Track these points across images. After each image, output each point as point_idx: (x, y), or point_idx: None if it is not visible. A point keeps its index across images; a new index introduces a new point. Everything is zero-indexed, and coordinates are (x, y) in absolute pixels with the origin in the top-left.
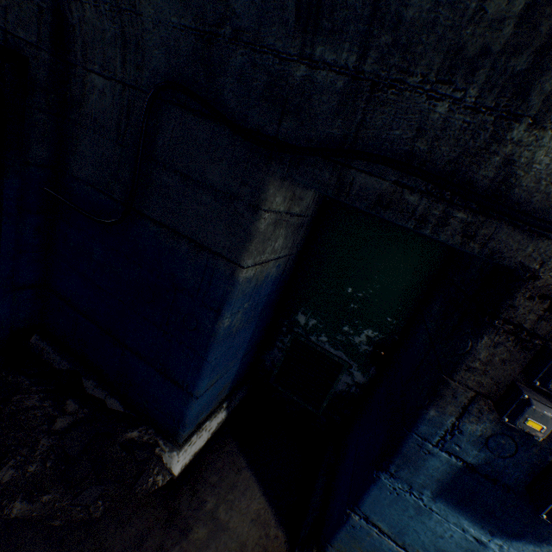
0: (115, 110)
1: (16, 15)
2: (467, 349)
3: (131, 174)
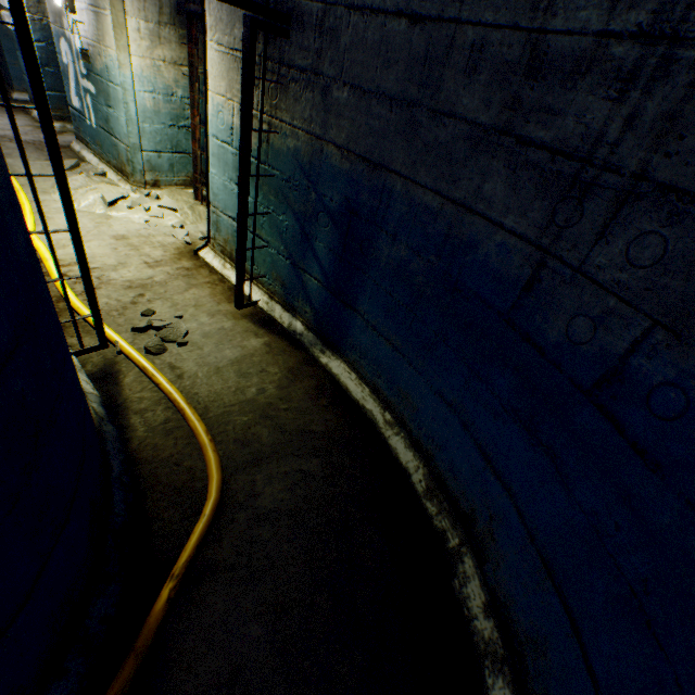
0: None
1: None
2: None
3: None
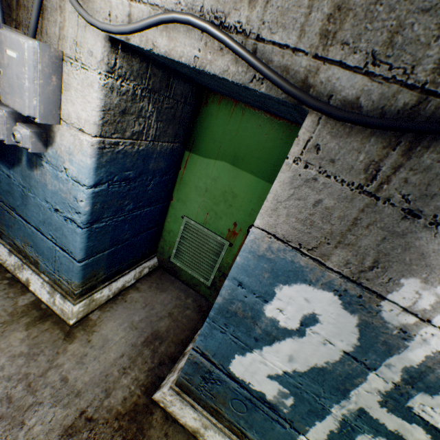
0: None
1: None
2: None
3: None
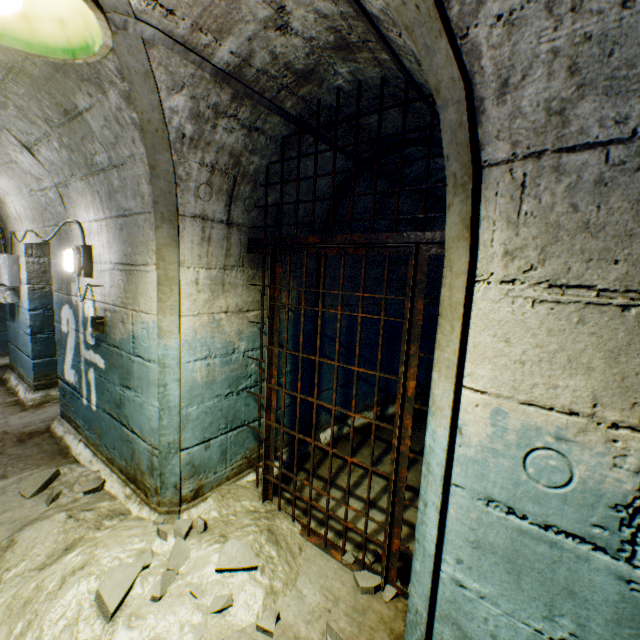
0: None
1: None
2: None
3: None
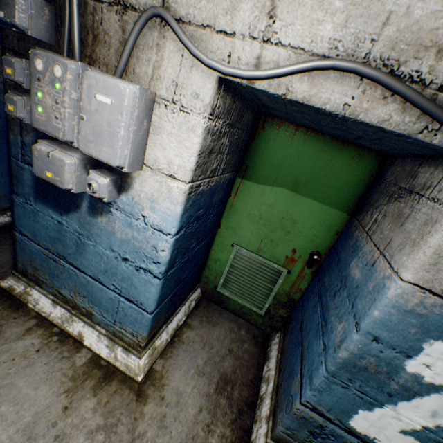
0: None
1: None
2: (5, 80)
3: None
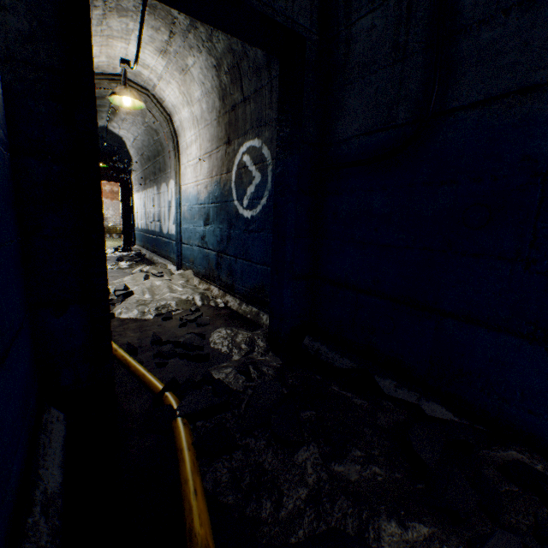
0: (388, 31)
1: (298, 6)
2: None
3: (421, 78)
